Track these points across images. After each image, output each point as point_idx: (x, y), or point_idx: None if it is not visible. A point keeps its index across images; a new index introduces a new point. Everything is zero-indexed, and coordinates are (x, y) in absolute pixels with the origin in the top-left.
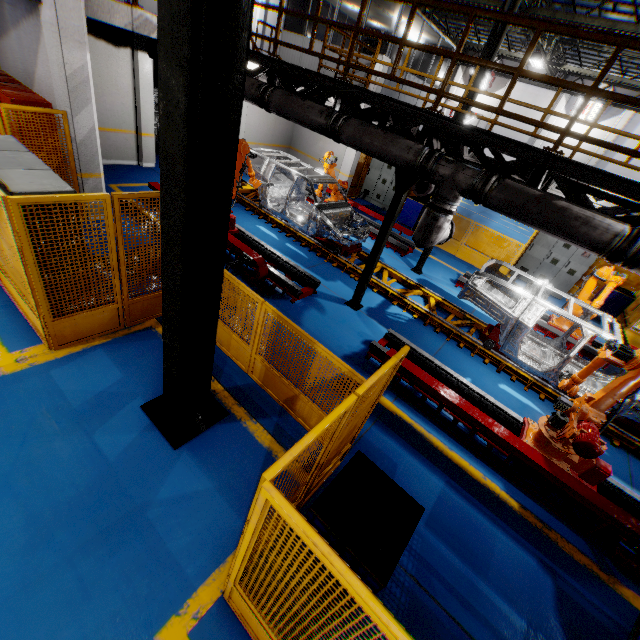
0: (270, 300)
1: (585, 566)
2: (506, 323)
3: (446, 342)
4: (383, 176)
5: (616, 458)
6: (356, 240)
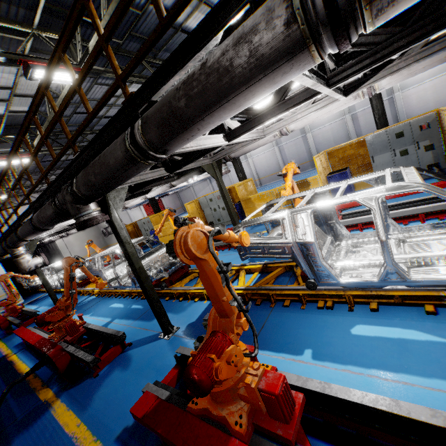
0: (8, 337)
1: (34, 388)
2: (99, 274)
3: (102, 299)
4: (145, 228)
5: (147, 307)
6: (85, 276)
